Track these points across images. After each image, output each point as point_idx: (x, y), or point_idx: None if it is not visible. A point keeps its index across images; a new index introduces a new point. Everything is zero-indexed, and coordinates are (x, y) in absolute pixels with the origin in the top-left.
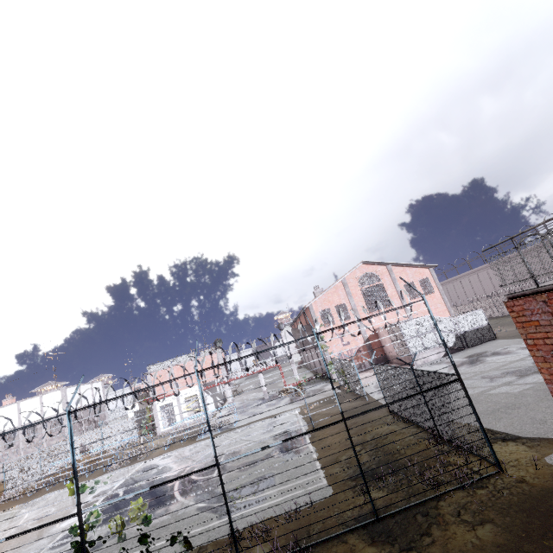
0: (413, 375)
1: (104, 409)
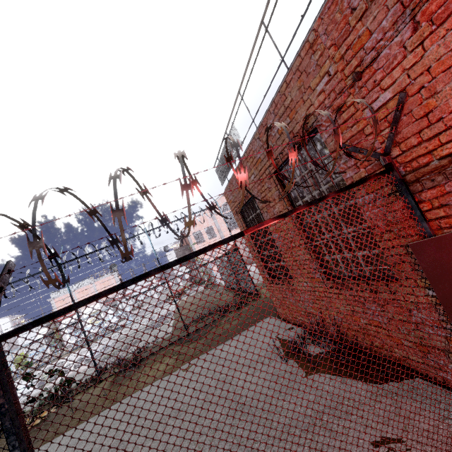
0: (227, 257)
1: (14, 340)
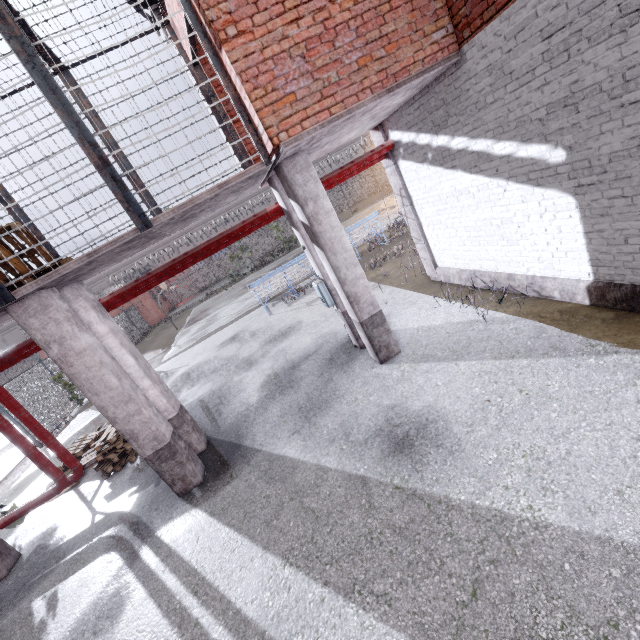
0: (125, 314)
1: None
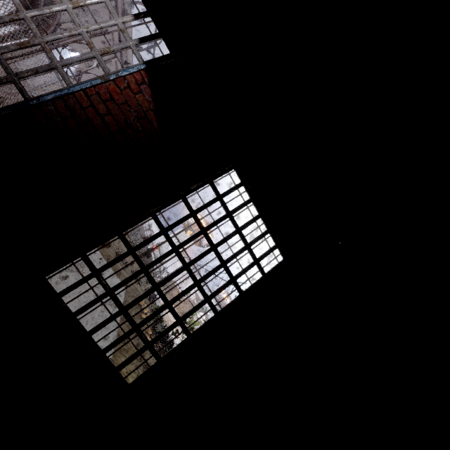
0: None
1: None
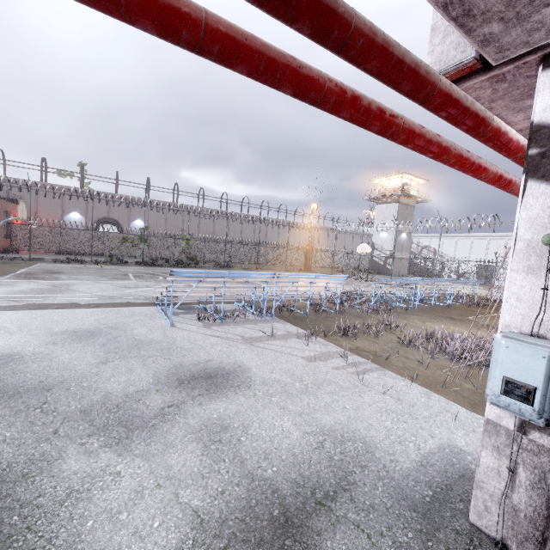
0: None
1: None
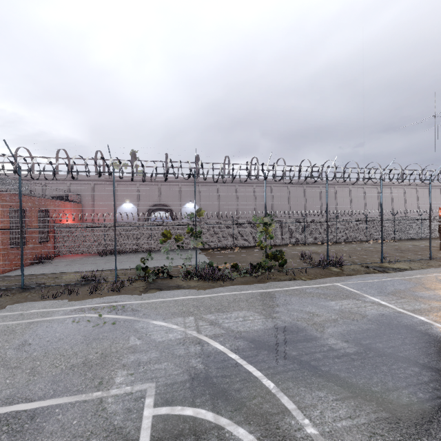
0: None
1: None
